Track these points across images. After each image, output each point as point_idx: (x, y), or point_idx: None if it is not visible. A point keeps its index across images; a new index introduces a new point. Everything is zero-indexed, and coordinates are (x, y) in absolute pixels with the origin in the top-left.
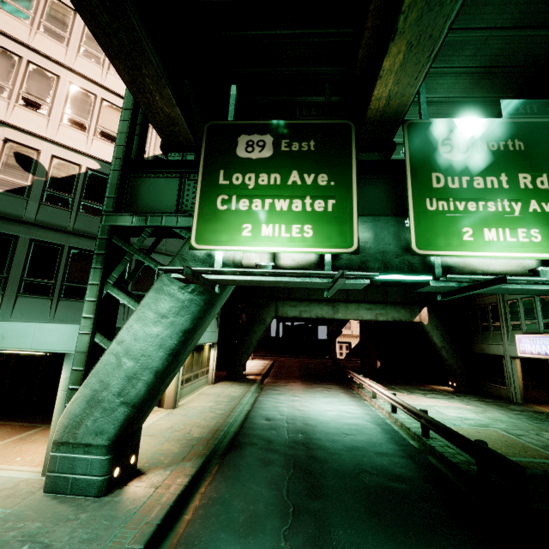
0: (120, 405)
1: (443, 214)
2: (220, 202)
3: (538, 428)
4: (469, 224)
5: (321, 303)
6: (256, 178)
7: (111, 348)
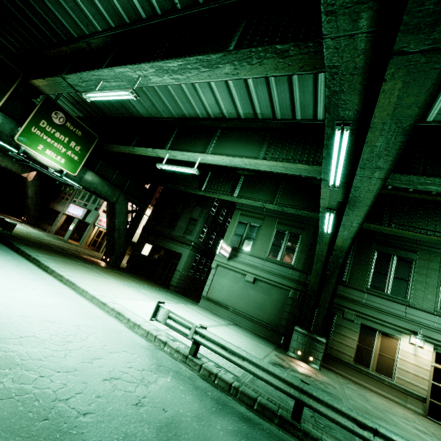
0: None
1: (36, 135)
2: None
3: (45, 236)
4: (44, 145)
5: None
6: None
7: None
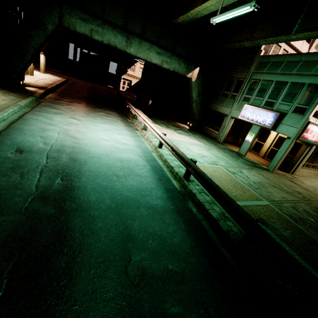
0: None
1: None
2: None
3: (238, 165)
4: None
5: (116, 28)
6: None
7: None
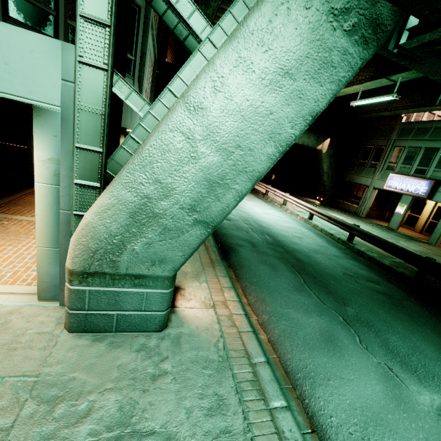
0: (193, 224)
1: None
2: None
3: (392, 237)
4: None
5: None
6: None
7: (174, 118)
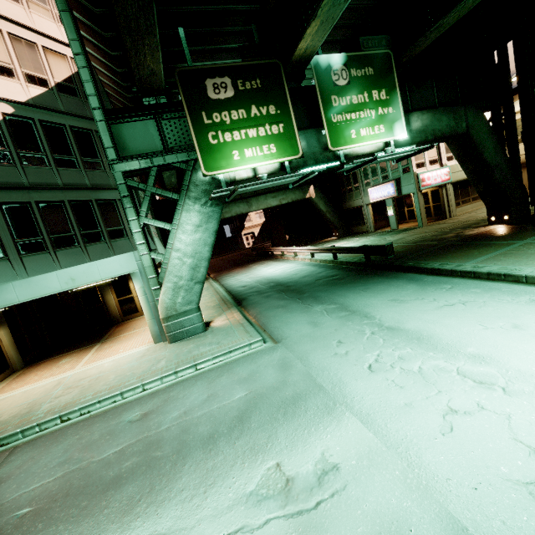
0: (195, 284)
1: (340, 123)
2: (211, 138)
3: (384, 238)
4: (353, 127)
5: (237, 202)
6: (229, 115)
7: (173, 256)
